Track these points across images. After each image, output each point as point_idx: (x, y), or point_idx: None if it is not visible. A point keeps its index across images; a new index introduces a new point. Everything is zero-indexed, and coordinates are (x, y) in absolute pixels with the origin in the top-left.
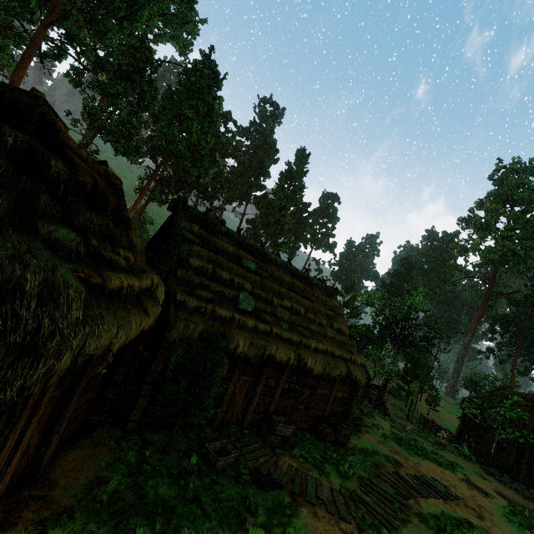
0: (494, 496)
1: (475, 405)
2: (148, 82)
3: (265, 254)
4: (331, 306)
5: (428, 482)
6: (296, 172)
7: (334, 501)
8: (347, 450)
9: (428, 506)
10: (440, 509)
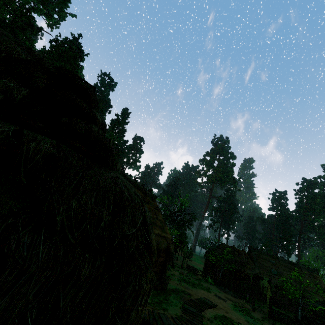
0: (227, 300)
1: (213, 255)
2: (29, 39)
3: (125, 175)
4: (155, 206)
5: (204, 300)
6: (122, 121)
7: (176, 324)
8: (167, 292)
9: (209, 313)
10: (214, 313)
